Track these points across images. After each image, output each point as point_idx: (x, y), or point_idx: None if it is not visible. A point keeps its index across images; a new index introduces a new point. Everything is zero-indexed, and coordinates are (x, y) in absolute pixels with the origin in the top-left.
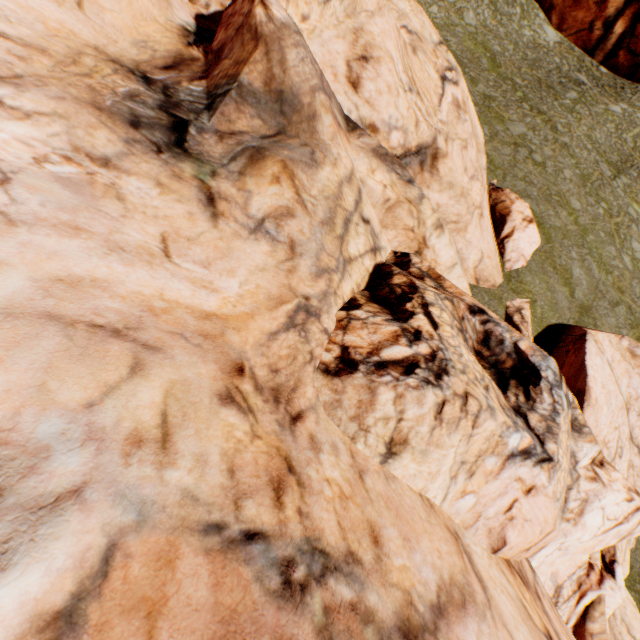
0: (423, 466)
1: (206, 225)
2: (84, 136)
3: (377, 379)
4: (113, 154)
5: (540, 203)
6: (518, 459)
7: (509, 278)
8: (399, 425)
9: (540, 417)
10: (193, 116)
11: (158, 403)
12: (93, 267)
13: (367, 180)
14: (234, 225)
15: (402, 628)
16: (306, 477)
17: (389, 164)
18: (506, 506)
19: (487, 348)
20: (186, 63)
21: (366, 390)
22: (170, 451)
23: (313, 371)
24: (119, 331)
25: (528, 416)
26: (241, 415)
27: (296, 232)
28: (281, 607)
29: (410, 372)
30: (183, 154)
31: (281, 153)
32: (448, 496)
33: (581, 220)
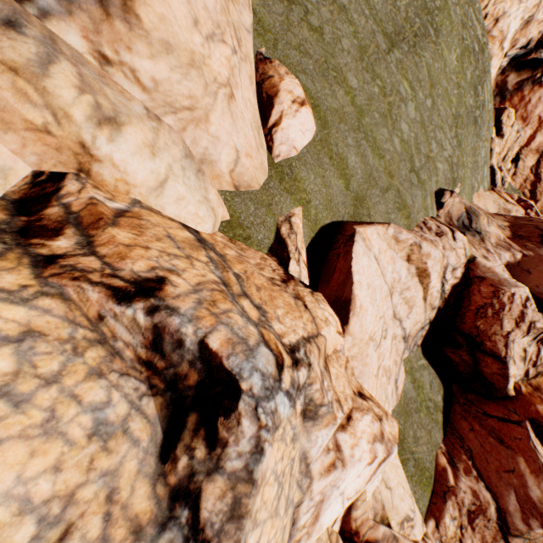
0: None
1: None
2: None
3: None
4: None
5: (316, 80)
6: None
7: (280, 178)
8: None
9: (227, 482)
10: None
11: None
12: None
13: None
14: None
15: None
16: None
17: None
18: None
19: (161, 355)
20: None
21: None
22: None
23: None
24: None
25: (204, 493)
26: None
27: None
28: None
29: None
30: None
31: None
32: None
33: (358, 100)
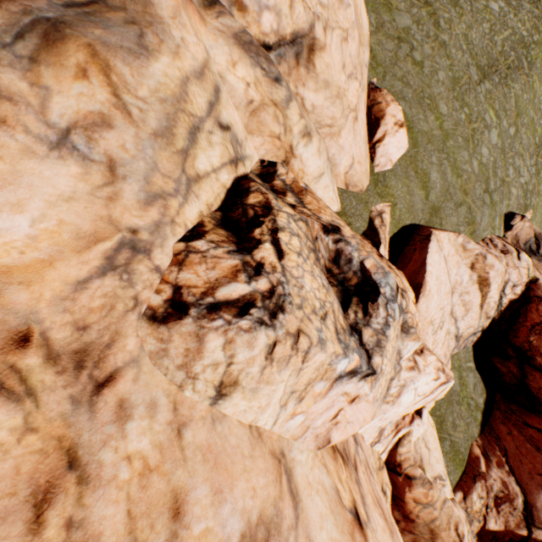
0: (253, 402)
1: None
2: None
3: (207, 324)
4: None
5: (413, 106)
6: (345, 379)
7: (376, 183)
8: (229, 369)
9: (373, 332)
10: None
11: None
12: None
13: (227, 75)
14: (24, 138)
15: None
16: (95, 466)
17: (254, 56)
18: (332, 415)
19: (337, 266)
20: None
21: (194, 338)
22: None
23: (137, 319)
24: None
25: (363, 332)
26: (11, 406)
27: (116, 148)
28: None
29: (245, 313)
30: None
31: (90, 32)
32: (279, 420)
33: (445, 125)
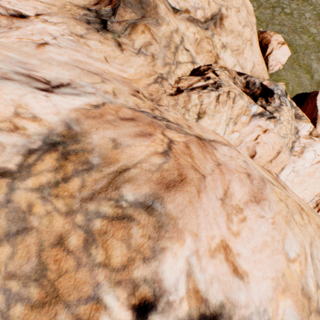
0: (213, 121)
1: (119, 53)
2: (73, 29)
3: (191, 93)
4: (83, 34)
5: (289, 34)
6: (257, 117)
7: (272, 74)
8: (201, 107)
9: (272, 107)
10: (108, 18)
11: (111, 89)
12: (85, 60)
13: (185, 32)
14: (129, 52)
15: (196, 136)
16: (163, 112)
17: (195, 23)
18: (254, 138)
19: (248, 89)
20: (102, 1)
21: (186, 96)
22: (117, 97)
23: (166, 96)
24: (96, 74)
25: (266, 107)
26: (139, 99)
27: (154, 51)
28: (153, 119)
29: (205, 89)
30: (107, 31)
31: (143, 22)
32: (226, 133)
33: (317, 38)
